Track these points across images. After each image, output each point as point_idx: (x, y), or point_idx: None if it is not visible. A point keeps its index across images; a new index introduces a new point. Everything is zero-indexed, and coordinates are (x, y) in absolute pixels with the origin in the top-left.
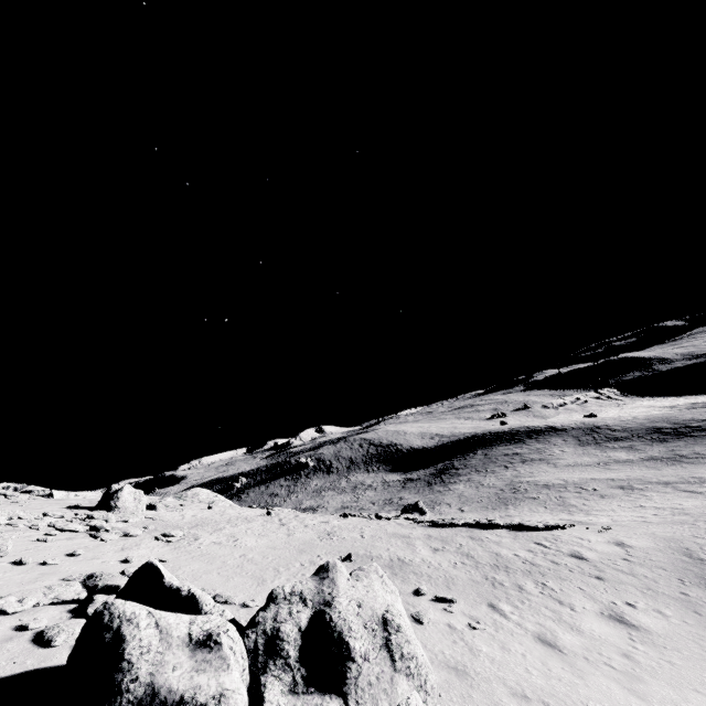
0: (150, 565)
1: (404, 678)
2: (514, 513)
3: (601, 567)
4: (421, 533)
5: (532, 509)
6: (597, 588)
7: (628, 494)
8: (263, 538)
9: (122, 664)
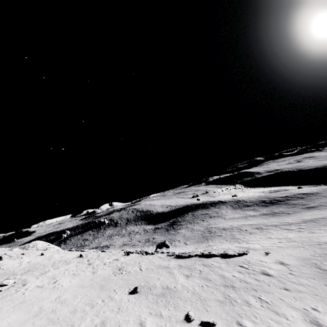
0: None
1: None
2: (212, 244)
3: (283, 281)
4: (175, 264)
5: (220, 241)
6: (290, 298)
7: (261, 232)
8: (75, 278)
9: None
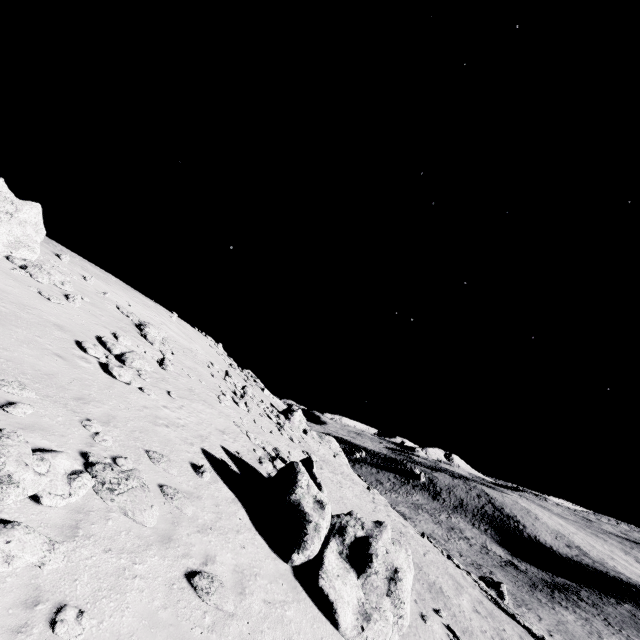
0: (311, 459)
1: (389, 601)
2: None
3: None
4: (476, 595)
5: None
6: None
7: None
8: (357, 498)
9: (294, 485)
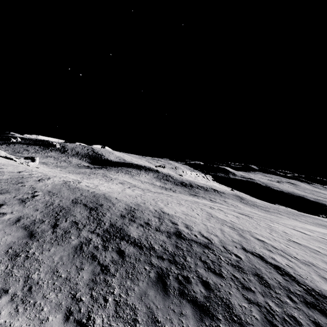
0: None
1: None
2: (68, 174)
3: None
4: None
5: (78, 176)
6: None
7: (114, 183)
8: None
9: None
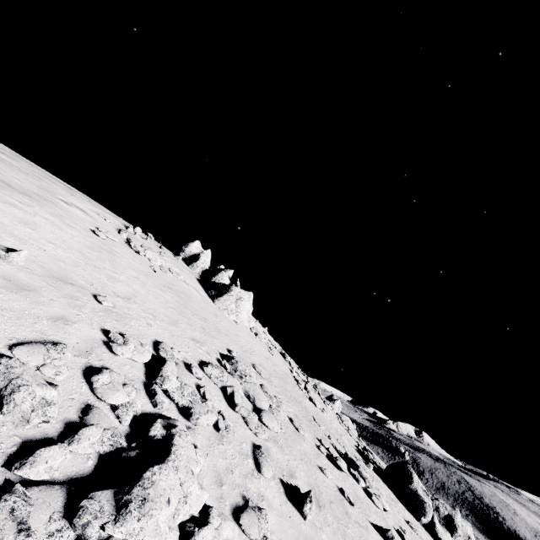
0: (408, 462)
1: None
2: None
3: None
4: None
5: None
6: None
7: None
8: None
9: (412, 480)
